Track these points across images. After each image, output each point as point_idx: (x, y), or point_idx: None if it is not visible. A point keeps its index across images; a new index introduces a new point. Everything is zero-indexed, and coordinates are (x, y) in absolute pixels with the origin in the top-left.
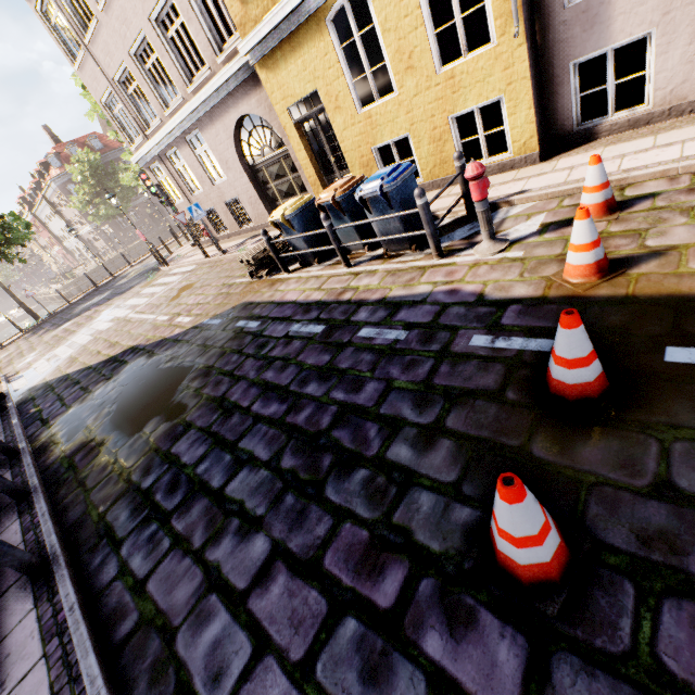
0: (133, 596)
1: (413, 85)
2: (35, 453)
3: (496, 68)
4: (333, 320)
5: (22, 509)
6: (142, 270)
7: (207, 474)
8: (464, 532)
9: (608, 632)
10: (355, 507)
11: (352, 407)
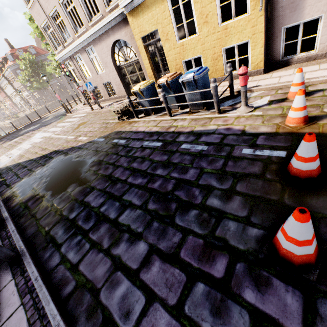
0: (71, 273)
1: (206, 31)
2: (4, 201)
3: (248, 26)
4: (166, 140)
5: None
6: (56, 115)
7: (107, 211)
8: (256, 240)
9: None
10: (193, 228)
11: (183, 180)
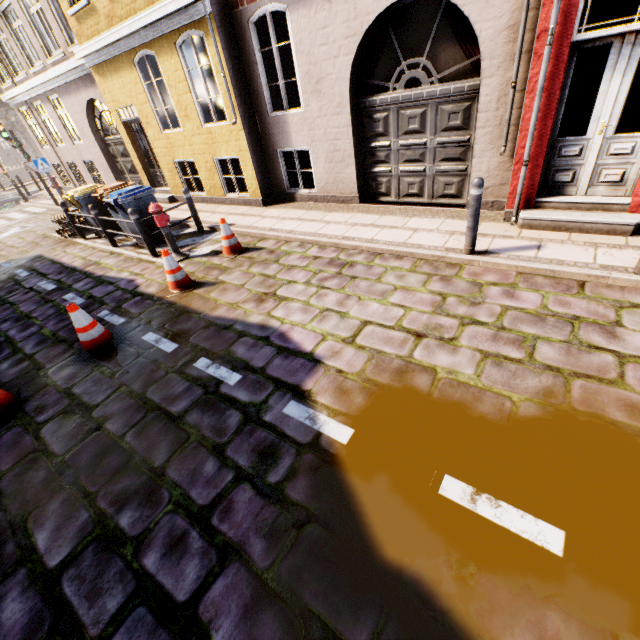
0: None
1: (191, 128)
2: None
3: (232, 138)
4: (64, 284)
5: None
6: (9, 198)
7: None
8: None
9: None
10: None
11: (10, 340)
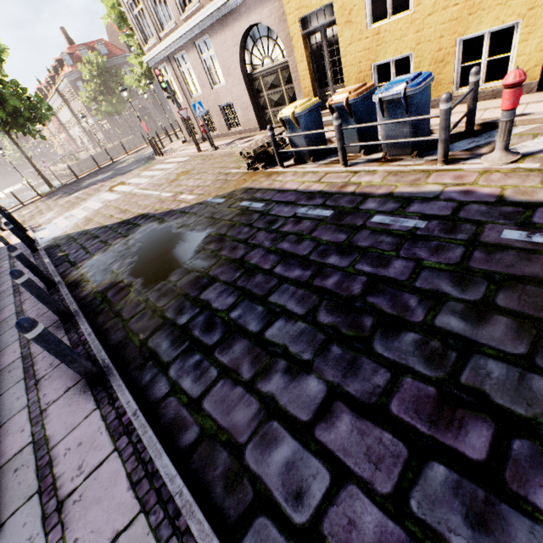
0: (190, 412)
1: (430, 3)
2: (68, 286)
3: None
4: (341, 207)
5: (68, 328)
6: (138, 158)
7: (242, 319)
8: None
9: None
10: (413, 365)
11: (383, 279)
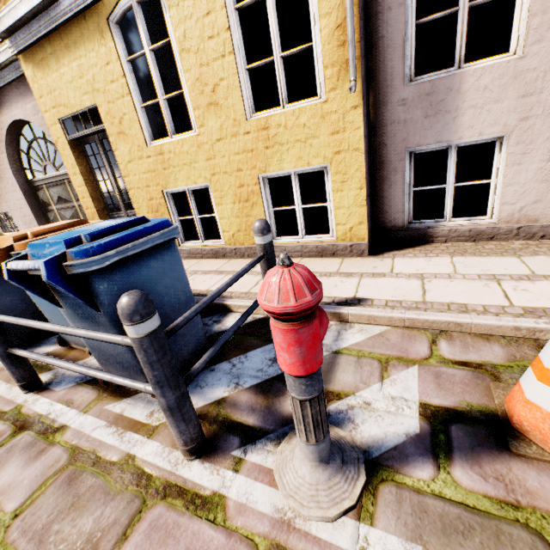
0: None
1: (216, 126)
2: None
3: (322, 129)
4: None
5: None
6: None
7: None
8: None
9: None
10: None
11: None
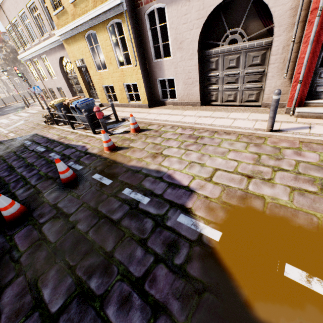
0: None
1: (112, 69)
2: None
3: (134, 73)
4: (49, 148)
5: None
6: (19, 106)
7: None
8: None
9: (13, 231)
10: None
11: (23, 177)
